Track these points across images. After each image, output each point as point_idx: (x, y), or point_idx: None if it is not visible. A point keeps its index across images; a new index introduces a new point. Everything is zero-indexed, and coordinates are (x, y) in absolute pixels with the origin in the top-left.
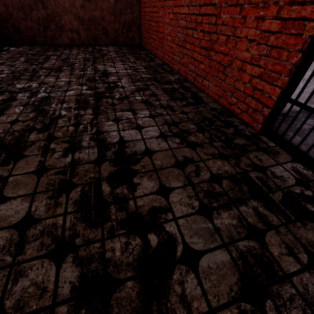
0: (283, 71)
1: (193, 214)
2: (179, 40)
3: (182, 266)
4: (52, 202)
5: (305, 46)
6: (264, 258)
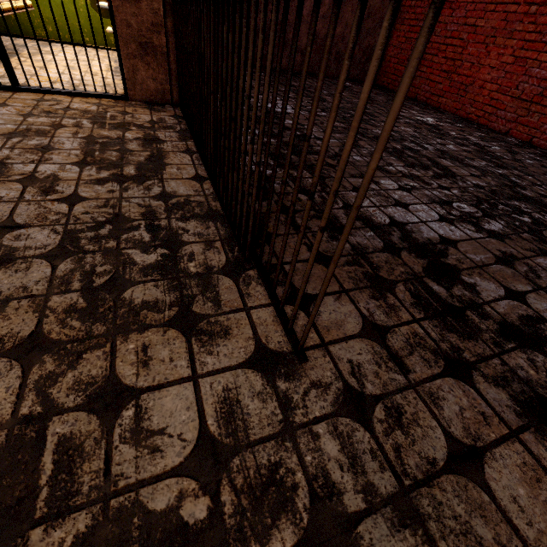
0: None
1: None
2: (524, 93)
3: None
4: None
5: None
6: None
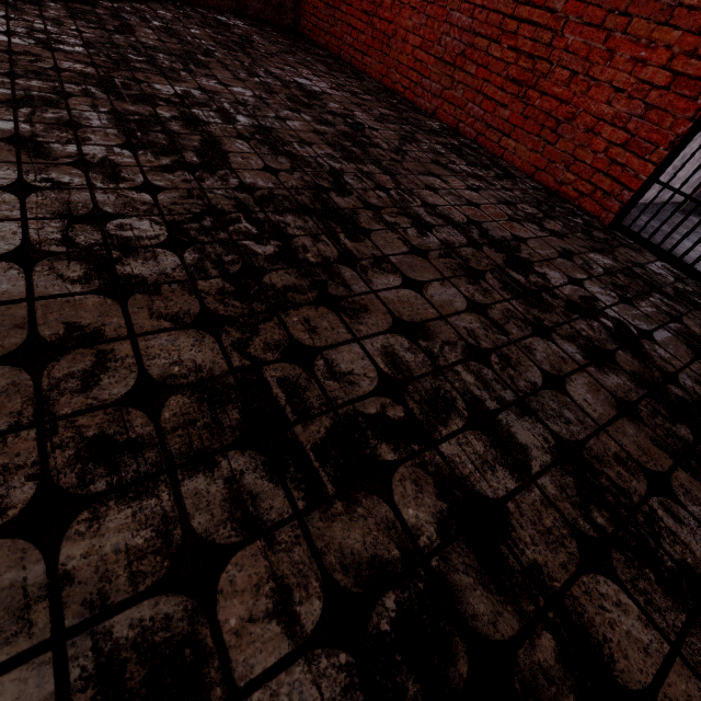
0: (663, 143)
1: (619, 303)
2: (447, 52)
3: (645, 341)
4: (478, 288)
5: (699, 115)
6: (692, 334)
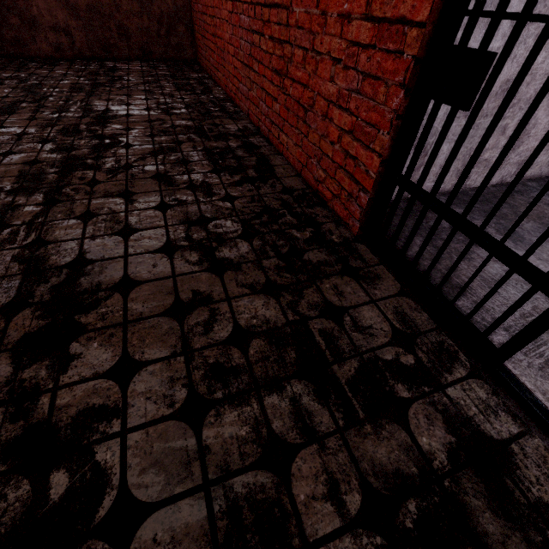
0: (382, 124)
1: (165, 419)
2: (244, 55)
3: (98, 543)
4: None
5: (408, 76)
6: (275, 509)
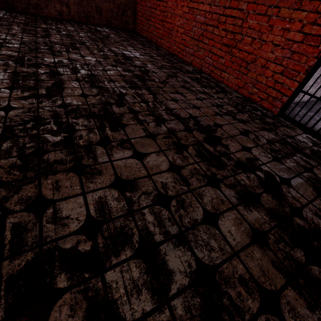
0: (302, 71)
1: (271, 161)
2: (195, 34)
3: (284, 185)
4: (181, 156)
5: (320, 55)
6: (318, 180)
